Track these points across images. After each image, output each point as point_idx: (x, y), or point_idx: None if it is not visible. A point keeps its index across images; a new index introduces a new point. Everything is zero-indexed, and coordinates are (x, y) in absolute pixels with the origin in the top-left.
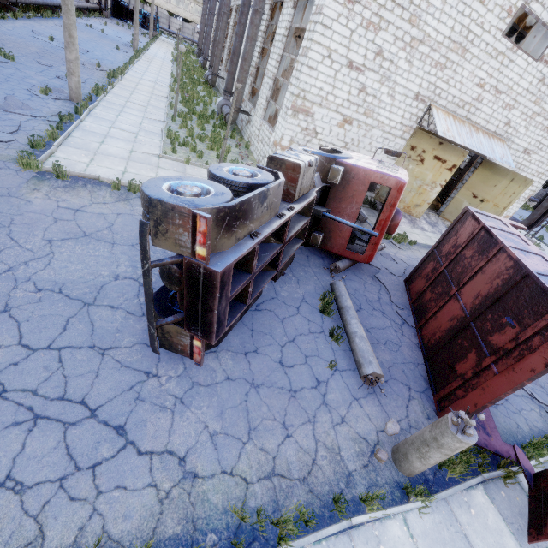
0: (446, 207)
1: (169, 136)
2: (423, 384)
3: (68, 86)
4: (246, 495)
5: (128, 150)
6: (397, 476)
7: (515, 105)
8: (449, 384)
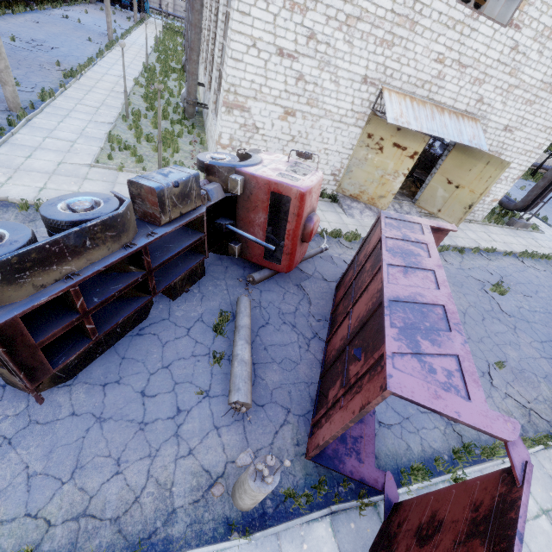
0: (421, 195)
1: (111, 141)
2: (307, 406)
3: (5, 96)
4: (43, 538)
5: (56, 162)
6: (230, 511)
7: (486, 79)
8: (320, 411)
